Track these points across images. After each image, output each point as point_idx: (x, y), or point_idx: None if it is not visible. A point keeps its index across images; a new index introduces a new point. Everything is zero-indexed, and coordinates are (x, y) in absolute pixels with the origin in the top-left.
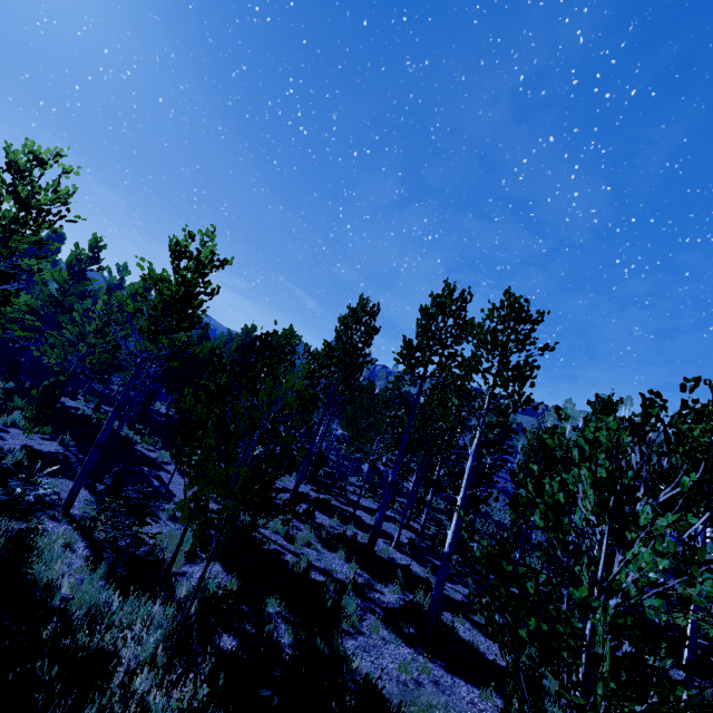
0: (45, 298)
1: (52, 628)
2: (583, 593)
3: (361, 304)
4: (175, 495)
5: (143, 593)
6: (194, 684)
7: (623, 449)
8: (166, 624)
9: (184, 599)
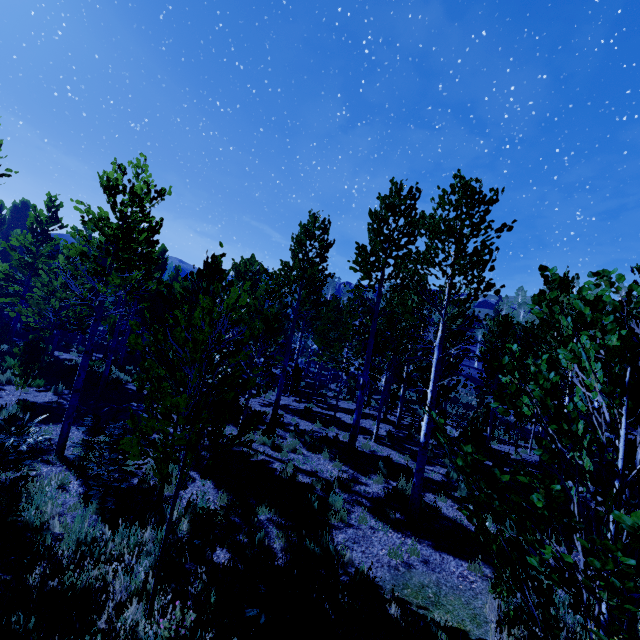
0: (17, 263)
1: (41, 572)
2: (639, 521)
3: (312, 220)
4: None
5: (134, 521)
6: (181, 611)
7: (637, 306)
8: (155, 550)
9: (177, 520)
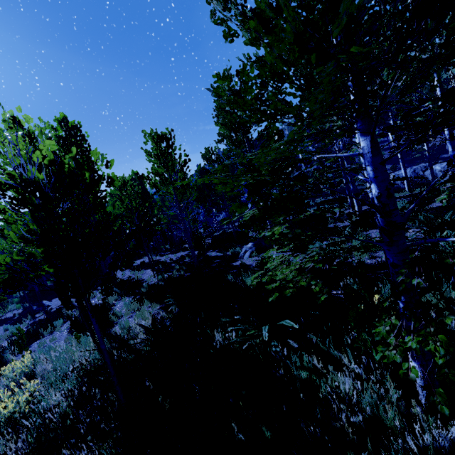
0: None
1: None
2: None
3: None
4: (50, 306)
5: None
6: None
7: None
8: None
9: None
